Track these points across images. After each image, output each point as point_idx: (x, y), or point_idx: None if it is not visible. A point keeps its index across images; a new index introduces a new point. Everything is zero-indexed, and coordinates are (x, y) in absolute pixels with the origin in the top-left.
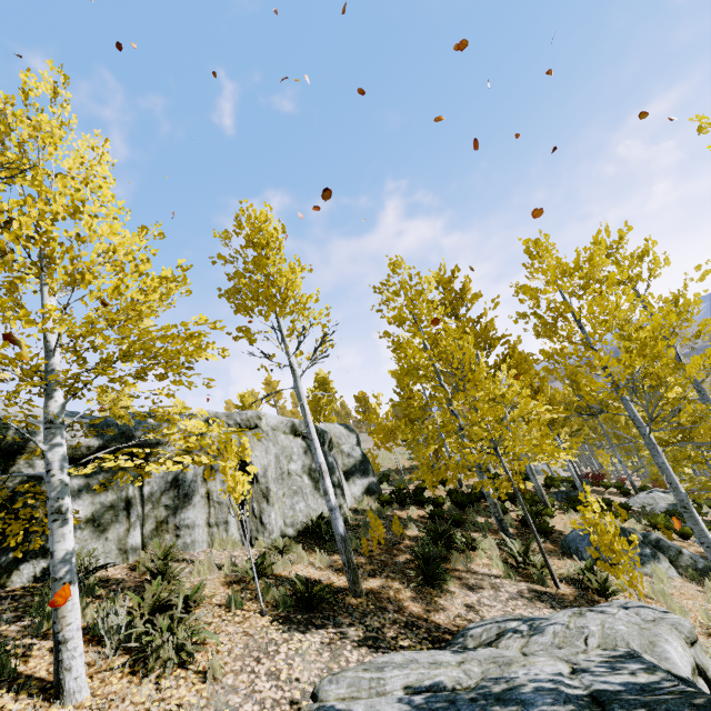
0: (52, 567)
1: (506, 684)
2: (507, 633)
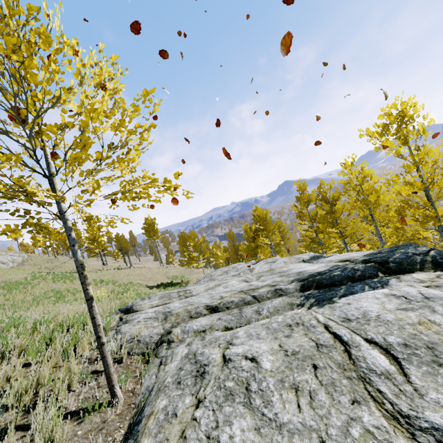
0: None
1: None
2: None
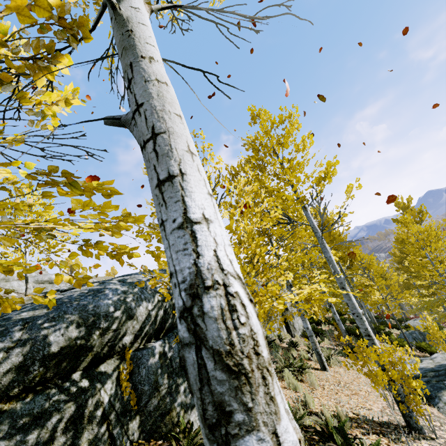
0: (309, 332)
1: (445, 364)
2: (423, 360)
